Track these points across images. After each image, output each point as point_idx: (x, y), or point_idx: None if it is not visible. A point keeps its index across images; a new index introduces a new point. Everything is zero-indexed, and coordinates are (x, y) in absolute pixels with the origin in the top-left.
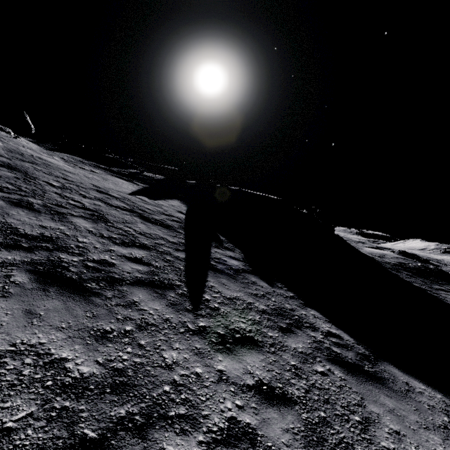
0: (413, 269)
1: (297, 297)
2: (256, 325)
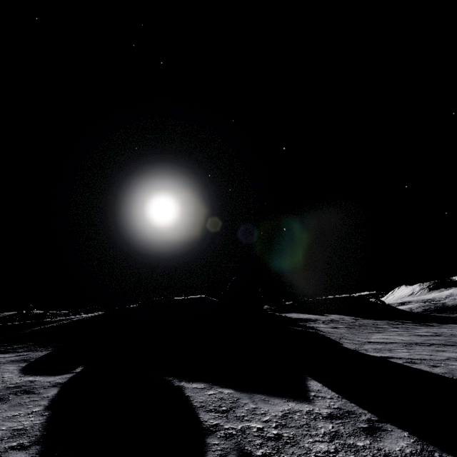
0: (435, 310)
1: (434, 323)
2: (442, 325)
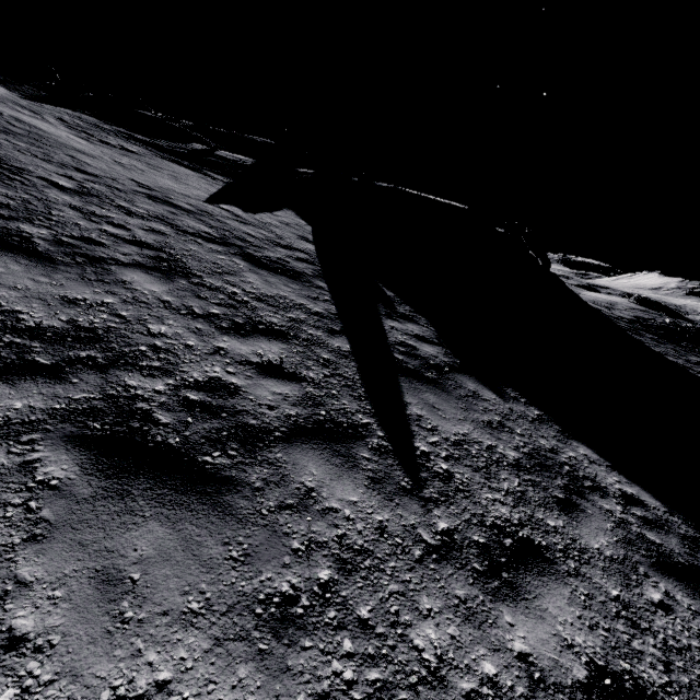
0: (658, 329)
1: (546, 417)
2: (523, 504)
